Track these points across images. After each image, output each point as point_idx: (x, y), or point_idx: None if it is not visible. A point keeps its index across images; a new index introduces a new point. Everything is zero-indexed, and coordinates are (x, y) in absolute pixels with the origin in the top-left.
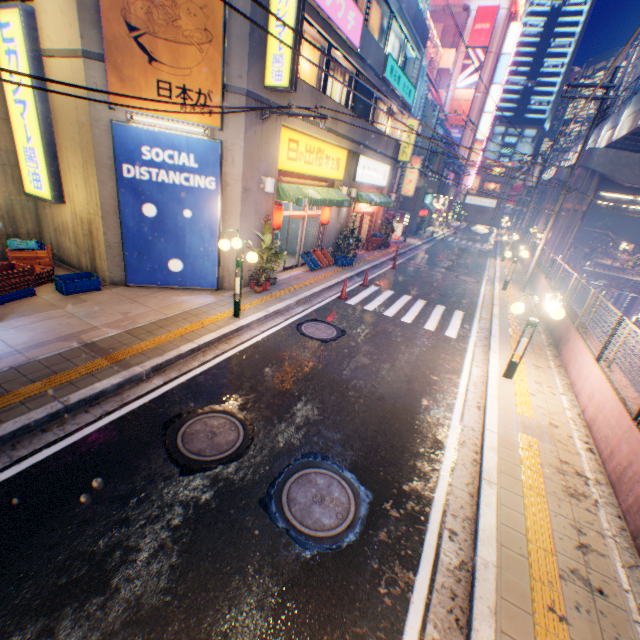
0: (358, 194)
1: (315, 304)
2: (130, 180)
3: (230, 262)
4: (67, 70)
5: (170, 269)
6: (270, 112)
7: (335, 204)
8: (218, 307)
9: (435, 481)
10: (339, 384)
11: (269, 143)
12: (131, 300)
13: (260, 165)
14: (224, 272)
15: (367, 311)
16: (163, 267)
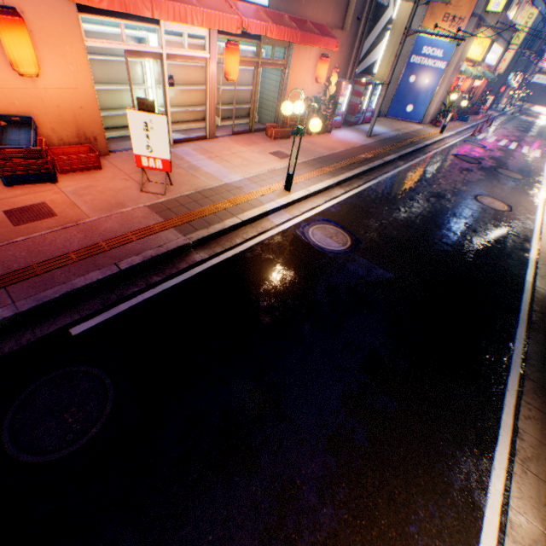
0: (481, 72)
1: (461, 136)
2: (411, 64)
3: (430, 109)
4: (403, 9)
5: (405, 111)
6: (482, 26)
7: (477, 79)
8: (428, 130)
9: (541, 179)
10: (495, 159)
11: (470, 43)
12: (394, 123)
13: (462, 56)
14: (425, 115)
15: (488, 143)
16: (403, 109)
